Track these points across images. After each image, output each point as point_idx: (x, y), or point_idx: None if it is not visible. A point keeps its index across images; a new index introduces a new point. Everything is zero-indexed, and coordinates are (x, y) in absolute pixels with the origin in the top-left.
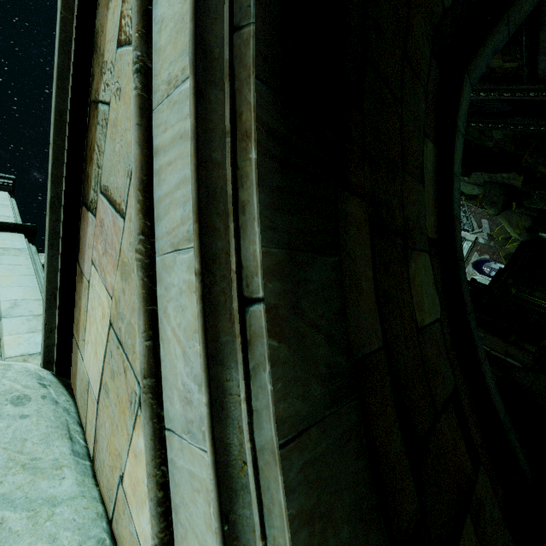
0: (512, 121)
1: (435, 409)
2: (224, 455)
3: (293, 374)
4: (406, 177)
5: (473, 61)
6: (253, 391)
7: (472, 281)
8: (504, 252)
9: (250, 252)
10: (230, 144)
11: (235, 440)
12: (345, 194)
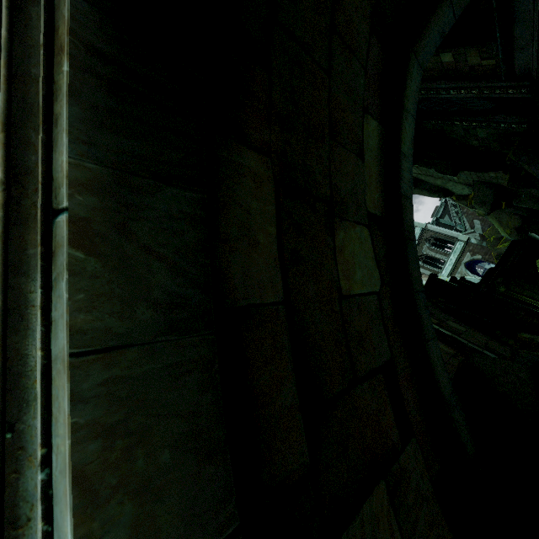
0: (494, 119)
1: (355, 375)
2: (19, 366)
3: (108, 290)
4: (336, 147)
5: (419, 42)
6: (54, 301)
7: (461, 279)
8: (496, 252)
9: (59, 163)
10: (43, 57)
11: (33, 351)
12: (240, 147)
